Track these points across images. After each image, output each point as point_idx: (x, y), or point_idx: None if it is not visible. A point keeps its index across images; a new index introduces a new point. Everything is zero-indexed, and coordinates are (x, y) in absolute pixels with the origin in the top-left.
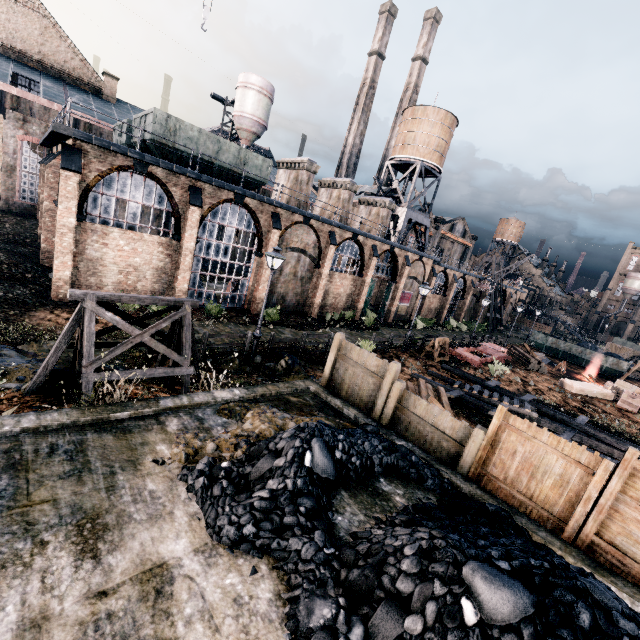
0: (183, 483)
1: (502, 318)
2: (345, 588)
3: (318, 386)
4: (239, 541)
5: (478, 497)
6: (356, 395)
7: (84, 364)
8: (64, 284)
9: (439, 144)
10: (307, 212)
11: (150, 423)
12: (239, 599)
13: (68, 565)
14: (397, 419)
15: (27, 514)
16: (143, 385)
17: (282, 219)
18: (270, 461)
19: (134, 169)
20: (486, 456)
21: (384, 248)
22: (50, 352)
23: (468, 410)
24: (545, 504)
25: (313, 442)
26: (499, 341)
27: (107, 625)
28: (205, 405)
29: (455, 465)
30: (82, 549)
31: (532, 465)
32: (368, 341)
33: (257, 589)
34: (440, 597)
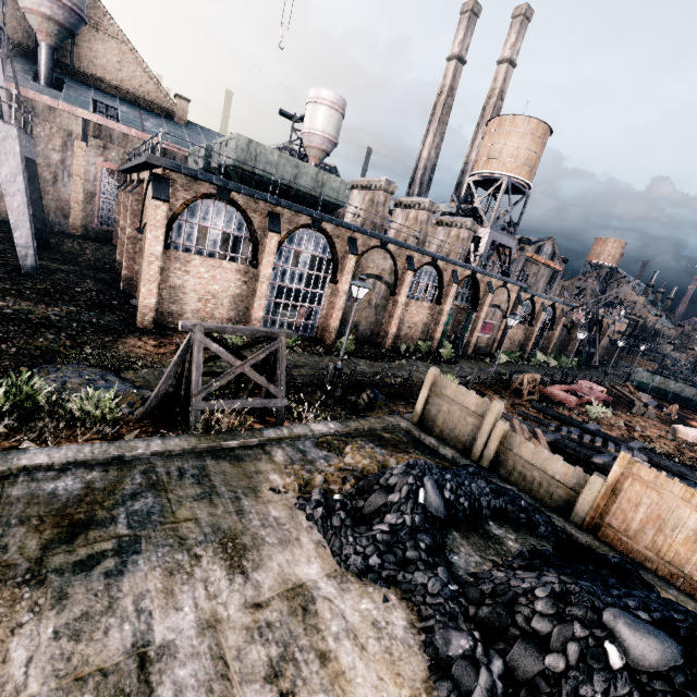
0: (302, 512)
1: (597, 352)
2: (477, 623)
3: (409, 423)
4: (365, 570)
5: (596, 548)
6: (451, 434)
7: (194, 393)
8: (149, 311)
9: (529, 157)
10: (385, 236)
11: (258, 453)
12: (377, 623)
13: (223, 578)
14: (499, 461)
15: (177, 530)
16: (236, 415)
17: (358, 244)
18: (383, 496)
19: (217, 196)
20: (604, 505)
21: (465, 273)
22: (161, 380)
23: (567, 455)
24: (675, 561)
25: (425, 480)
26: (594, 379)
27: (269, 632)
28: (303, 437)
29: (567, 513)
30: (230, 565)
31: (660, 518)
32: (450, 376)
33: (391, 616)
34: (582, 639)
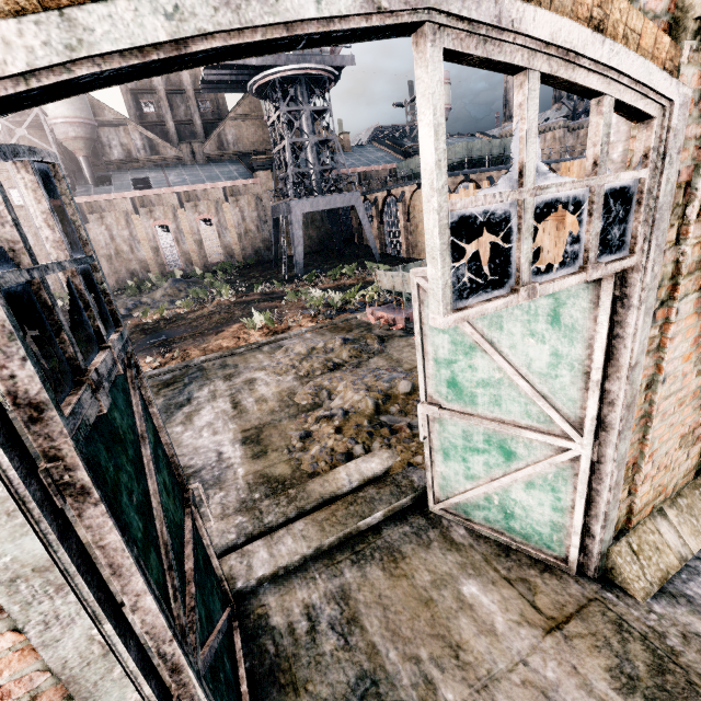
0: None
1: None
2: None
3: None
4: None
5: None
6: None
7: None
8: None
9: None
10: (550, 160)
11: None
12: None
13: None
14: None
15: None
16: None
17: None
18: None
19: (465, 181)
20: None
21: None
22: None
23: None
24: None
25: None
26: None
27: None
28: None
29: None
30: None
31: None
32: None
33: None
34: None
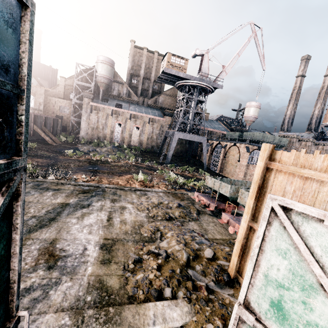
0: None
1: None
2: None
3: None
4: None
5: None
6: None
7: None
8: (241, 179)
9: None
10: None
11: None
12: None
13: None
14: None
15: None
16: None
17: None
18: None
19: (257, 149)
20: None
21: None
22: None
23: None
24: None
25: None
26: None
27: None
28: None
29: None
30: None
31: None
32: None
33: None
34: None
